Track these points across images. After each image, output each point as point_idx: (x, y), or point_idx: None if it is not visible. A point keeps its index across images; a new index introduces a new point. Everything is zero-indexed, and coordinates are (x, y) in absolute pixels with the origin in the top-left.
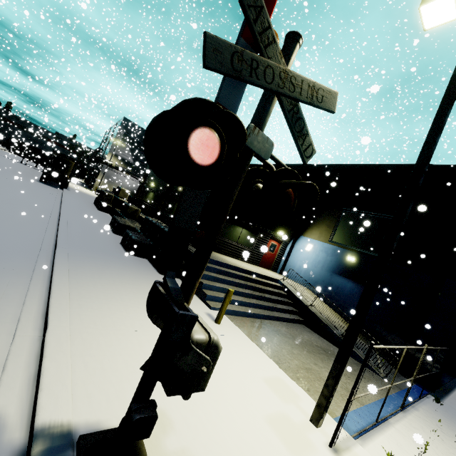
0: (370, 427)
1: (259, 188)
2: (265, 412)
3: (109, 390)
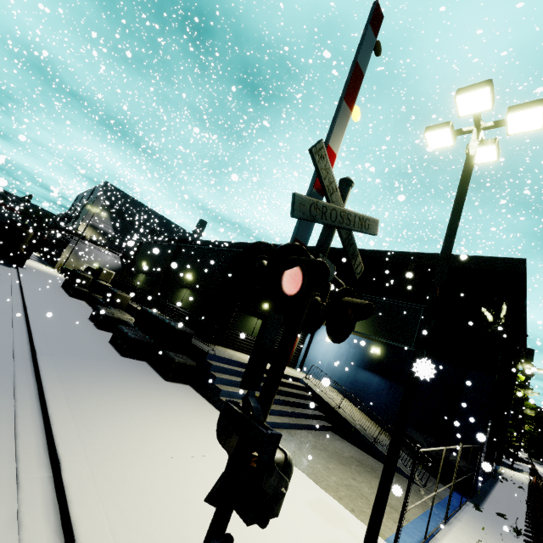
0: None
1: (317, 301)
2: (318, 541)
3: (152, 535)
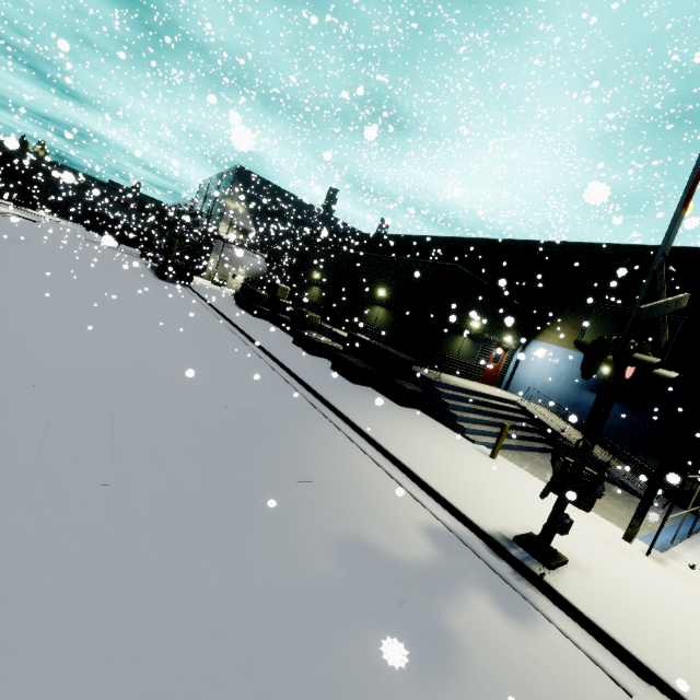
0: (667, 546)
1: None
2: (589, 531)
3: (492, 513)
